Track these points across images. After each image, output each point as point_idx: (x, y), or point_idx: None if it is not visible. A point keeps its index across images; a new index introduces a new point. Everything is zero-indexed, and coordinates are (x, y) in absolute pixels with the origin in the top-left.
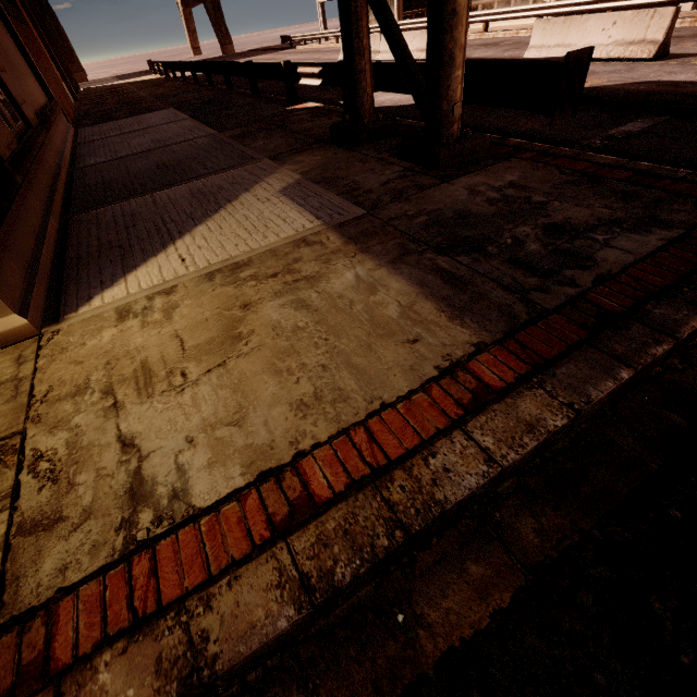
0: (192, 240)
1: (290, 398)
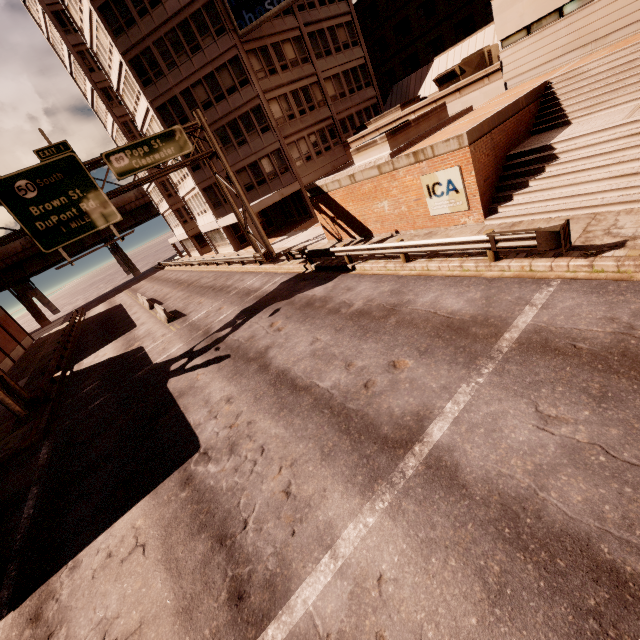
0: None
1: None
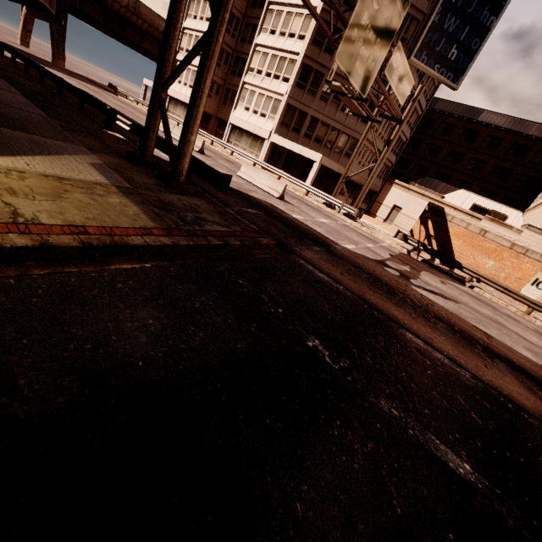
0: (33, 159)
1: (84, 216)
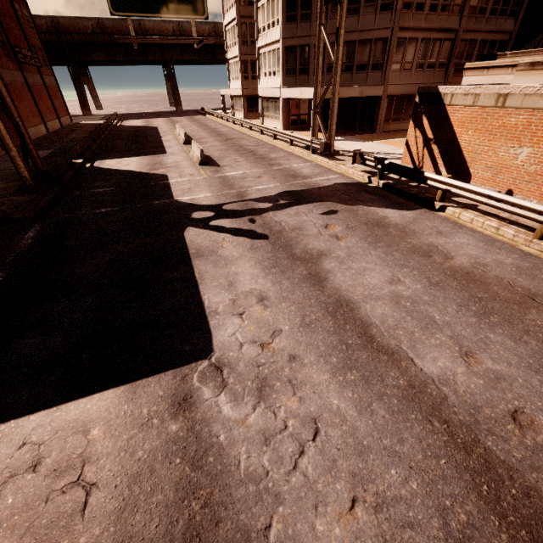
0: None
1: None
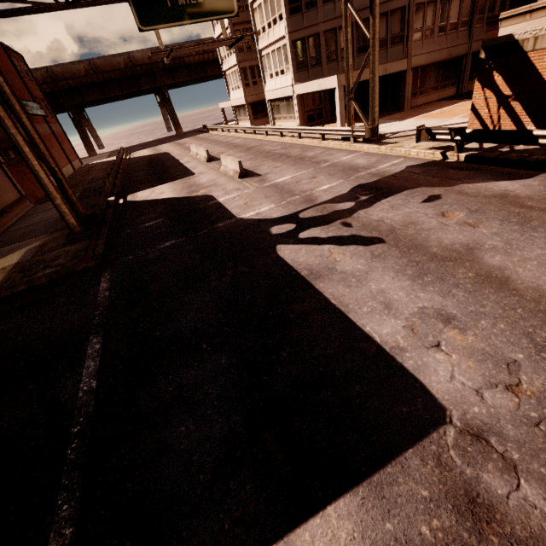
0: None
1: None
